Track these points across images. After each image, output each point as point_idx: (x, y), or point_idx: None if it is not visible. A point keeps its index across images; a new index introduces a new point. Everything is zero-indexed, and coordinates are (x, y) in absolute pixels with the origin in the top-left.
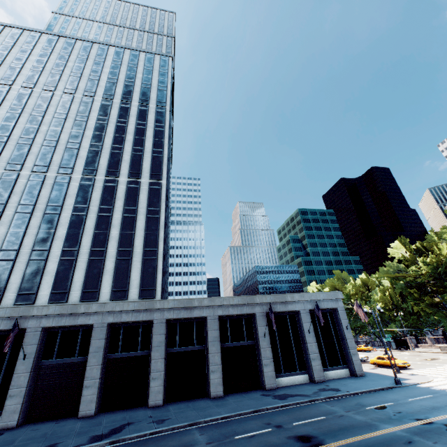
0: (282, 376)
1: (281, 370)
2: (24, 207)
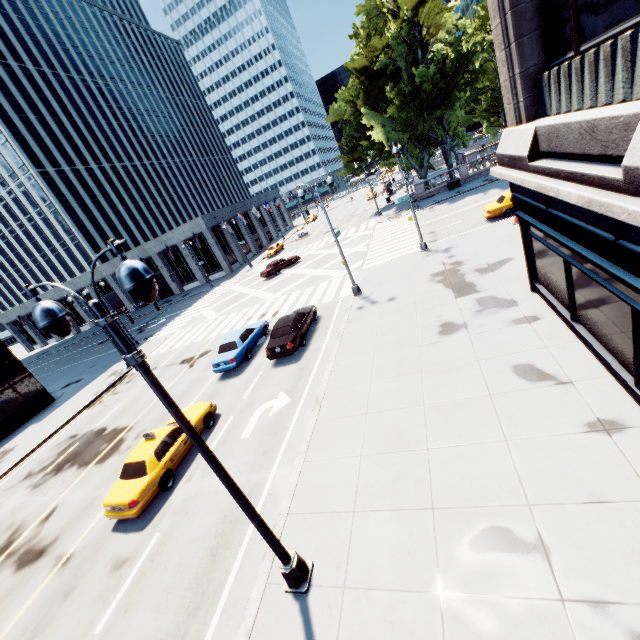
0: (186, 285)
1: (185, 282)
2: (3, 237)
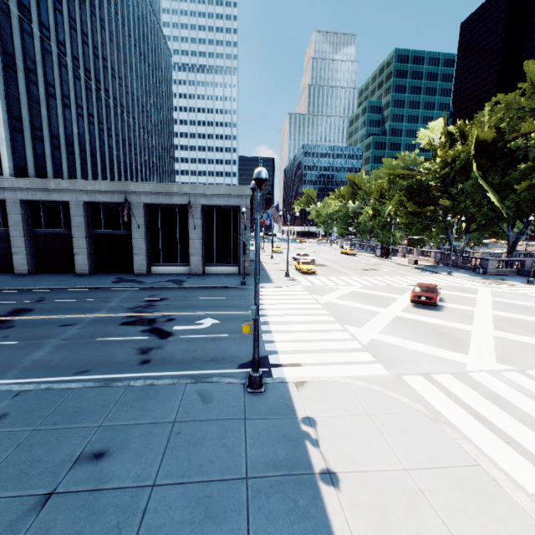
0: (160, 265)
1: (161, 260)
2: None
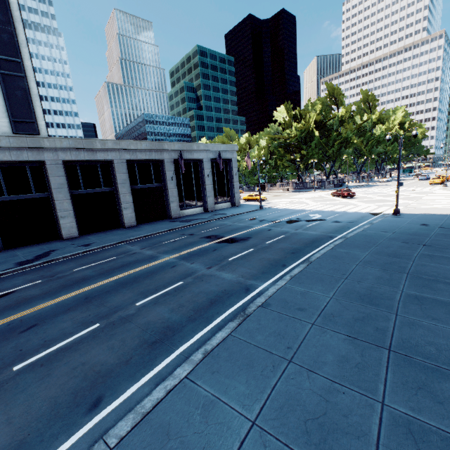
0: (184, 209)
1: (184, 205)
2: None
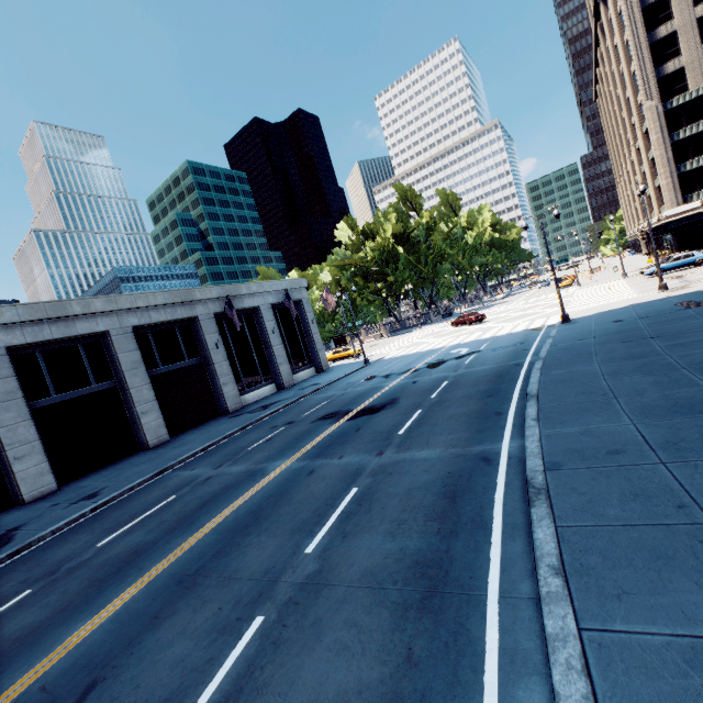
0: (246, 393)
1: (244, 387)
2: None
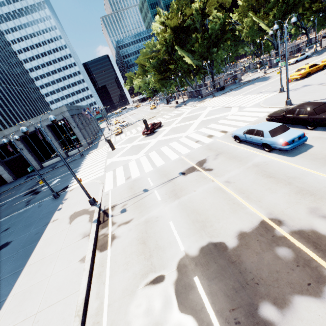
0: (45, 162)
1: (44, 159)
2: None
